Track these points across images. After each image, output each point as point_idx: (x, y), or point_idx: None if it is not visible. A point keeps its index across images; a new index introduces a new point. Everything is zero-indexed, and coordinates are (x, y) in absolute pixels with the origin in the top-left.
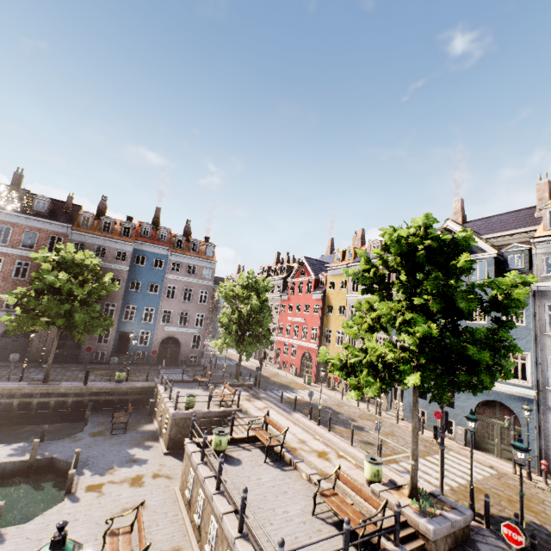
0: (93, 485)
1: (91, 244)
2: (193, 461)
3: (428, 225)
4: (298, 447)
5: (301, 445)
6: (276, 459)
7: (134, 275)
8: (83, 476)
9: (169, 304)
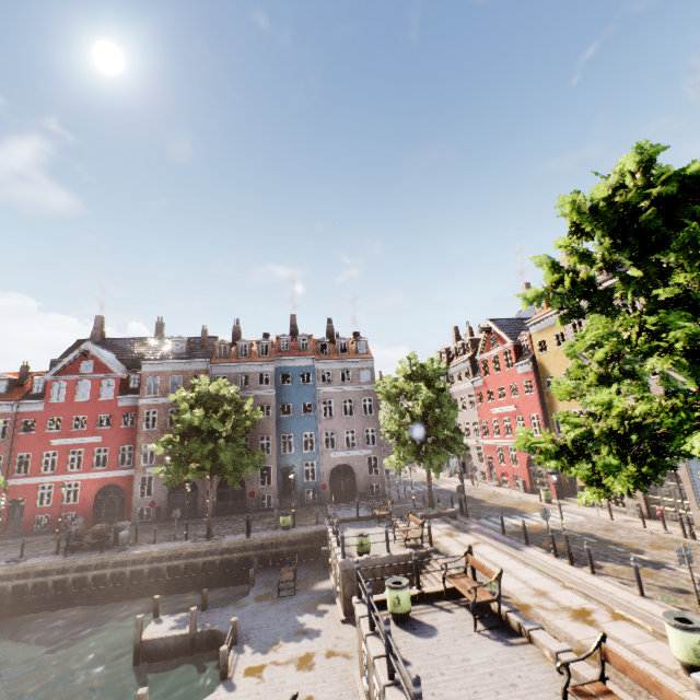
0: (253, 667)
1: (232, 374)
2: (361, 630)
3: (648, 164)
4: (533, 603)
5: (539, 599)
6: (495, 625)
7: (282, 397)
8: (243, 654)
9: (328, 424)
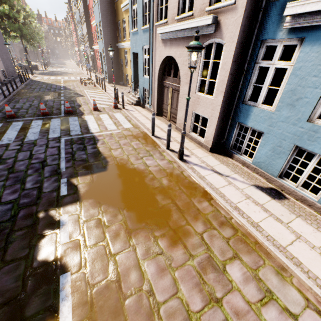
0: None
1: None
2: None
3: None
4: None
5: None
6: None
7: None
8: None
9: None
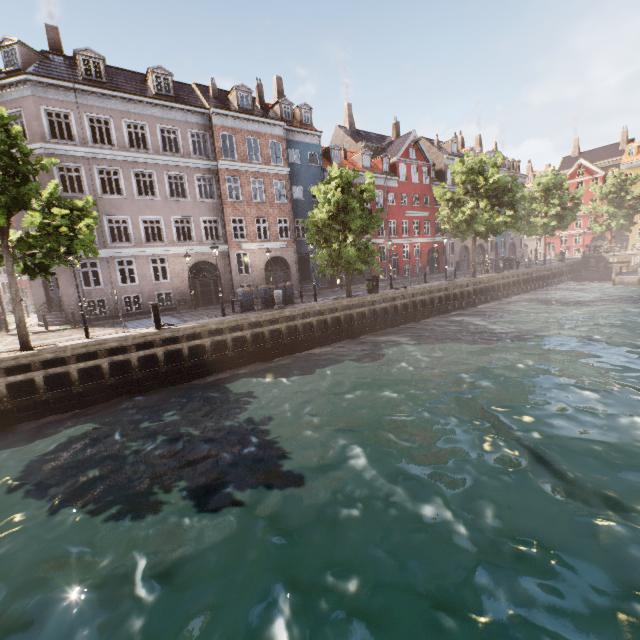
0: None
1: None
2: None
3: None
4: None
5: None
6: None
7: None
8: None
9: None
